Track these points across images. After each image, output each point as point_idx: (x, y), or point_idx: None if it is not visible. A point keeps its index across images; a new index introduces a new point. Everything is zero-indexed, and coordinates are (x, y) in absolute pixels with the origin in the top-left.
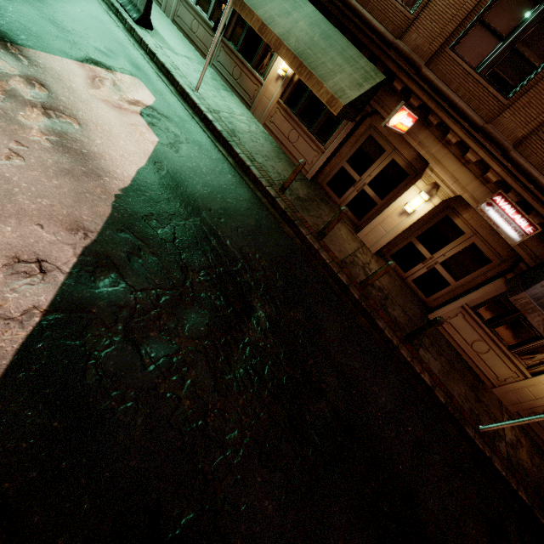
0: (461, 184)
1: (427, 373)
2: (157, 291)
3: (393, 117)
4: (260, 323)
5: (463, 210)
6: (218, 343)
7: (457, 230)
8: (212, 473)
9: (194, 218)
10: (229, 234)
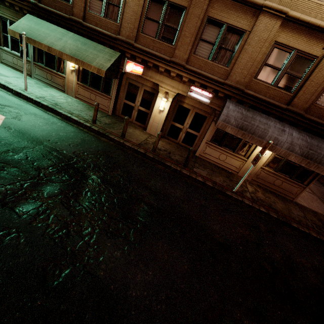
0: (176, 87)
1: (199, 177)
2: (21, 182)
3: (126, 67)
4: (94, 181)
5: (184, 99)
6: (68, 195)
7: (187, 109)
8: (78, 250)
9: (38, 146)
10: (64, 148)
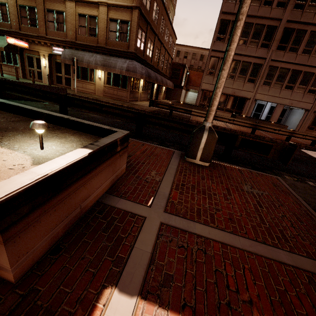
0: (47, 50)
1: None
2: None
3: (7, 40)
4: None
5: (56, 57)
6: None
7: (60, 63)
8: None
9: None
10: None
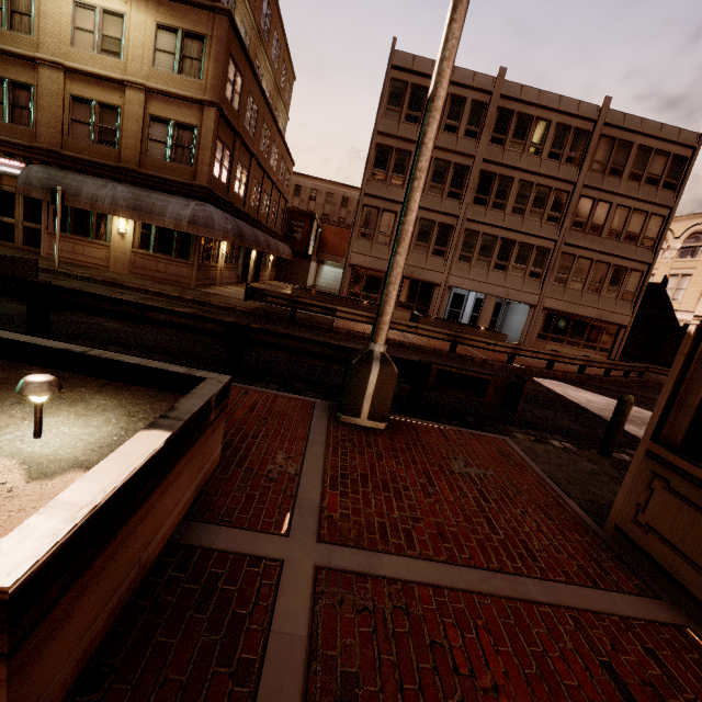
0: None
1: None
2: None
3: None
4: None
5: (2, 180)
6: None
7: (11, 194)
8: None
9: None
10: None
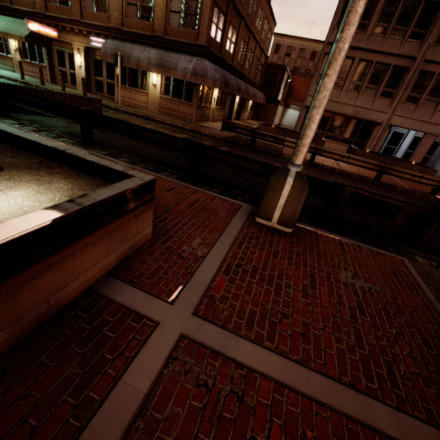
0: (82, 42)
1: None
2: None
3: (28, 26)
4: None
5: (95, 53)
6: None
7: (100, 62)
8: None
9: None
10: None
